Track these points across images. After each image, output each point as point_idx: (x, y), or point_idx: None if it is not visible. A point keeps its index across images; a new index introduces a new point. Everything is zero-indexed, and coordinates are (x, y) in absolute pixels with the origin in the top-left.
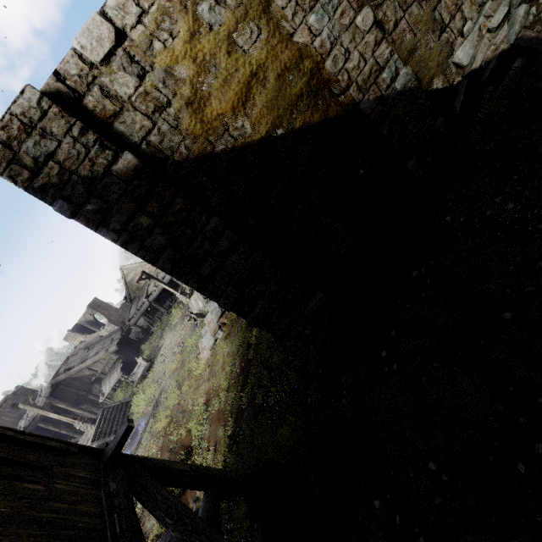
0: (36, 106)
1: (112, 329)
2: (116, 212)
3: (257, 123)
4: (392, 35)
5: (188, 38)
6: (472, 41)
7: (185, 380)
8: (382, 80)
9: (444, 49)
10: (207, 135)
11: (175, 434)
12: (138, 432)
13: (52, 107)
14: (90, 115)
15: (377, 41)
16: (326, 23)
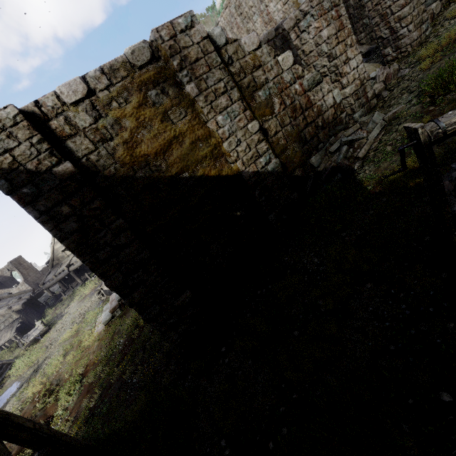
0: (12, 118)
1: (25, 288)
2: (45, 198)
3: (171, 166)
4: (272, 138)
5: (137, 106)
6: (321, 155)
7: (72, 349)
8: (259, 162)
9: (305, 154)
10: (133, 164)
11: (42, 402)
12: (7, 395)
13: (24, 121)
14: (51, 132)
15: (259, 140)
16: (228, 122)
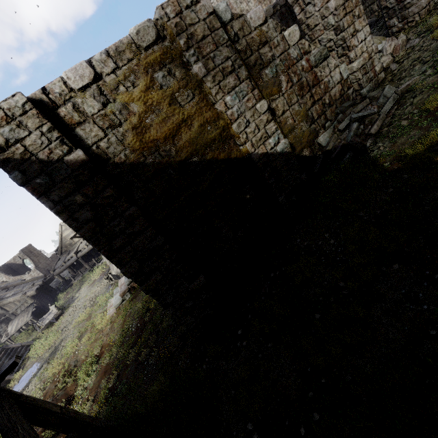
0: (21, 106)
1: (36, 274)
2: (58, 188)
3: (180, 150)
4: (280, 118)
5: (144, 89)
6: (329, 133)
7: (86, 332)
8: (268, 143)
9: (312, 133)
10: (143, 150)
11: (62, 382)
12: (28, 376)
13: (33, 109)
14: (60, 119)
15: (268, 120)
16: (237, 103)
